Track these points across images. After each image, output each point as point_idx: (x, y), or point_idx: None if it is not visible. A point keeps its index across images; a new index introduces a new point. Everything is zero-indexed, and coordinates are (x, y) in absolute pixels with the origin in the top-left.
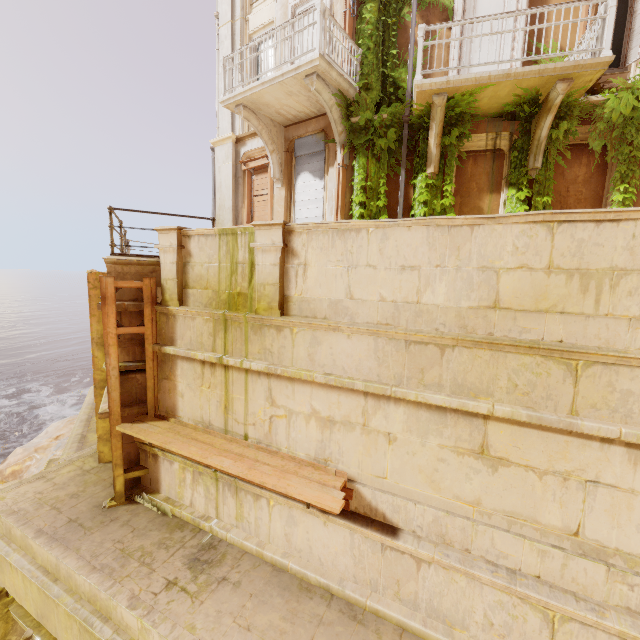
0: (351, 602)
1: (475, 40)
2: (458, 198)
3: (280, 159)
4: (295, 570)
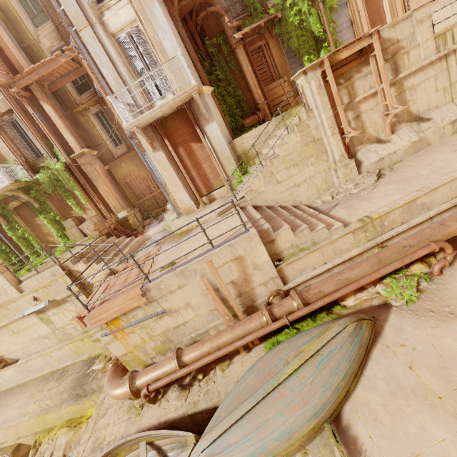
0: (24, 383)
1: None
2: (28, 224)
3: None
4: (10, 387)
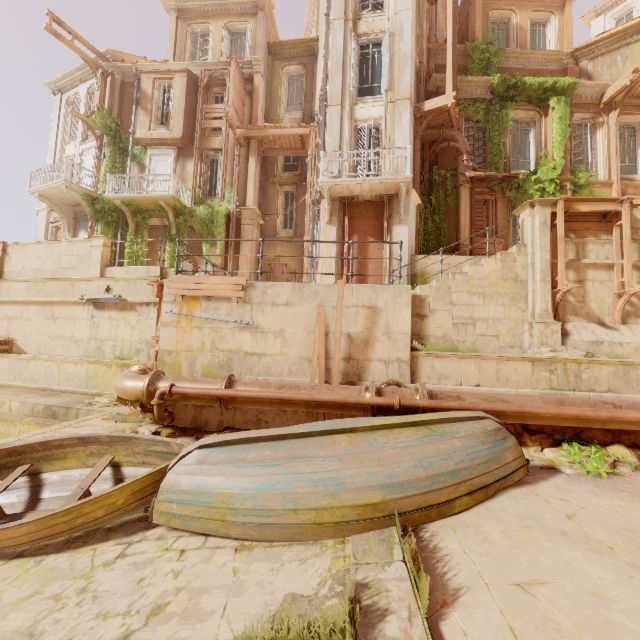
0: (3, 386)
1: (156, 179)
2: (150, 246)
3: (69, 222)
4: None
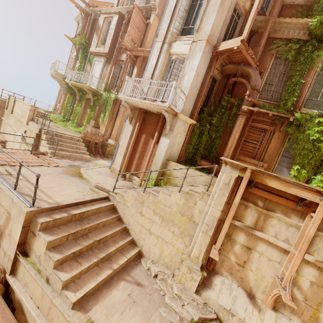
0: None
1: (94, 74)
2: (84, 108)
3: (63, 89)
4: None
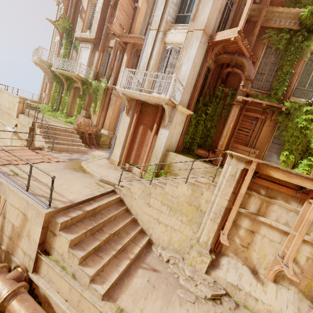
0: None
1: (81, 61)
2: (73, 97)
3: (48, 77)
4: None
